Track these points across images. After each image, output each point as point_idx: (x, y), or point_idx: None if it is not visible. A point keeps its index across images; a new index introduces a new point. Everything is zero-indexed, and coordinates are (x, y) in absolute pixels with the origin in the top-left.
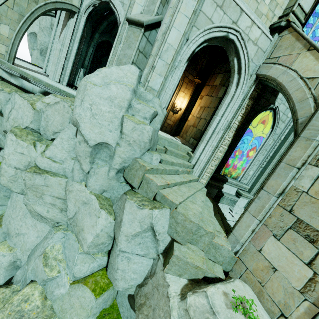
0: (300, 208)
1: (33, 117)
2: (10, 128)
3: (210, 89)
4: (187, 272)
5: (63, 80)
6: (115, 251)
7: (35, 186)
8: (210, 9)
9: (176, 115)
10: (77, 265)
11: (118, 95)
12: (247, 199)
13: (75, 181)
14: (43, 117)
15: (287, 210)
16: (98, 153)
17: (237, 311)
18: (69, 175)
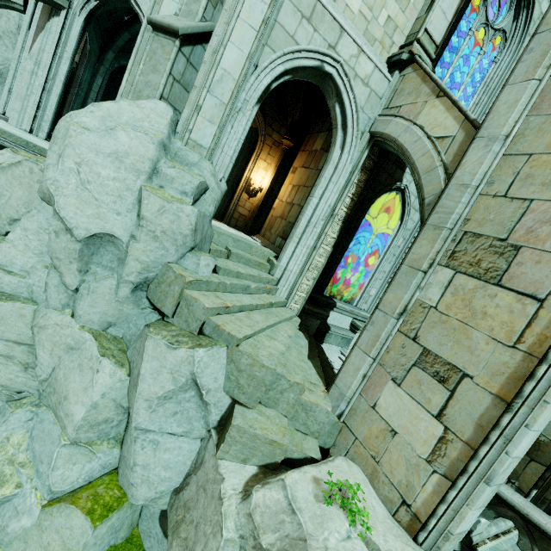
0: (427, 332)
1: None
2: None
3: (307, 158)
4: (257, 454)
5: (38, 129)
6: (131, 433)
7: None
8: (291, 20)
9: (254, 200)
10: (56, 470)
11: (132, 150)
12: None
13: (52, 308)
14: None
15: (411, 337)
16: (97, 254)
17: (331, 503)
18: (40, 298)
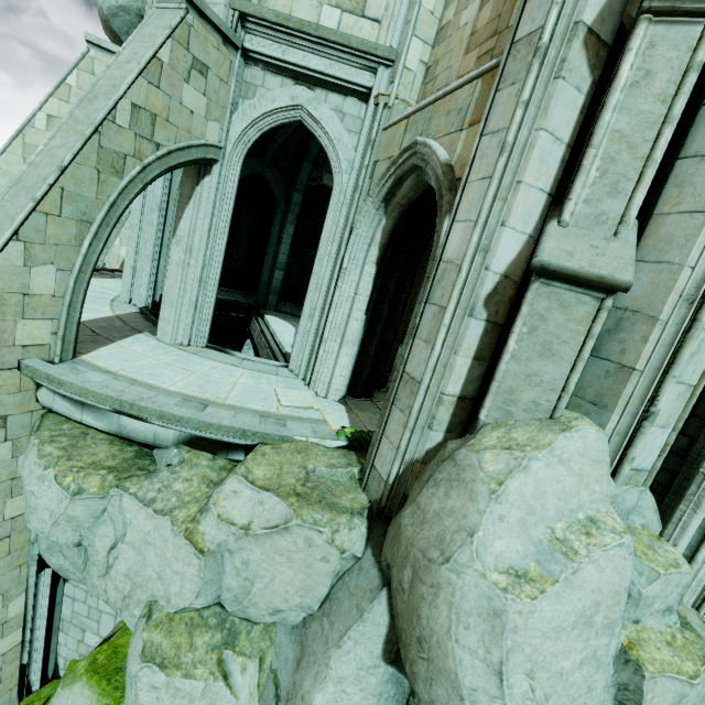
0: None
1: (201, 578)
2: (122, 603)
3: None
4: None
5: (196, 336)
6: None
7: None
8: None
9: None
10: None
11: (603, 590)
12: None
13: None
14: (230, 565)
15: None
16: None
17: None
18: None
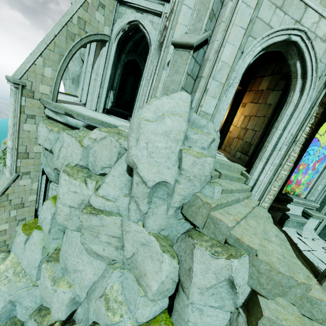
0: None
1: (81, 154)
2: (61, 166)
3: (255, 96)
4: None
5: (99, 108)
6: (183, 300)
7: (92, 226)
8: (267, 13)
9: None
10: (138, 309)
11: (173, 128)
12: (318, 220)
13: (131, 221)
14: (91, 153)
15: None
16: (155, 192)
17: None
18: (123, 213)
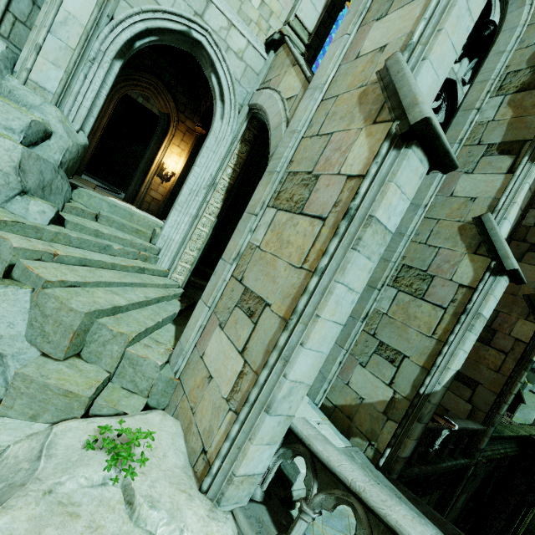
0: (250, 272)
1: None
2: None
3: None
4: (49, 408)
5: None
6: None
7: None
8: None
9: (168, 185)
10: None
11: None
12: None
13: None
14: None
15: (239, 279)
16: None
17: (93, 447)
18: None
